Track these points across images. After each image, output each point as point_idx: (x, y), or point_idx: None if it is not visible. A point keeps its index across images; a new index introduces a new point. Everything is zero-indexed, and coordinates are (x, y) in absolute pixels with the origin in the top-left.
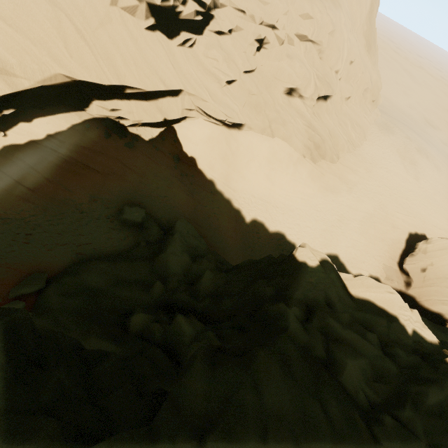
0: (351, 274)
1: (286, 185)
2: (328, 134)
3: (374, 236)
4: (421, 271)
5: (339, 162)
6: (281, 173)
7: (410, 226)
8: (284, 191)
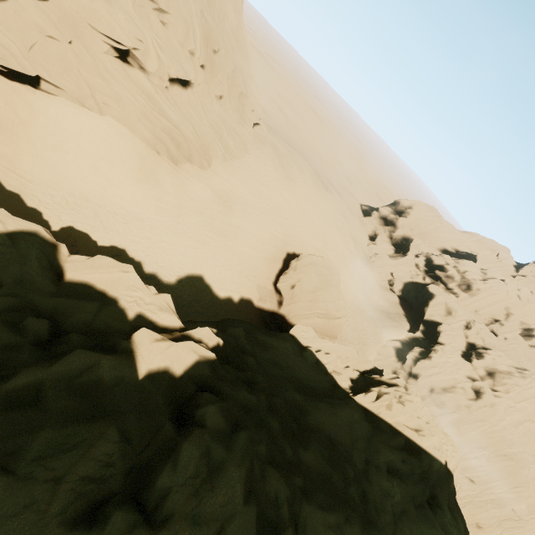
0: (218, 296)
1: (132, 186)
2: (193, 131)
3: (248, 255)
4: (291, 288)
5: (211, 170)
6: (122, 168)
7: (289, 246)
8: (129, 194)
